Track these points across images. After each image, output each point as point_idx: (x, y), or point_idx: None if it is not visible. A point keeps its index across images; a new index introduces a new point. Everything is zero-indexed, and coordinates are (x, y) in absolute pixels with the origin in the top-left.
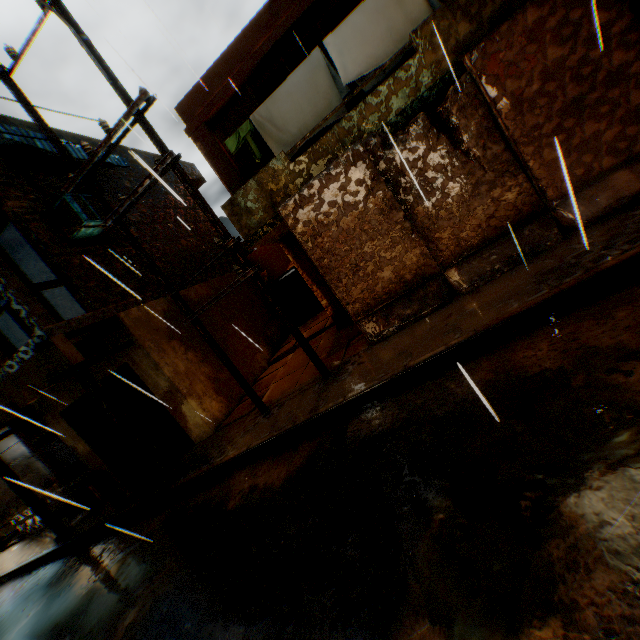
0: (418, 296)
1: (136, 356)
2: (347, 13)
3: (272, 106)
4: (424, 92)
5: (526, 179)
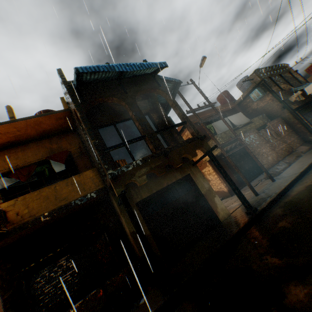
0: (280, 164)
1: (194, 171)
2: (224, 117)
3: (217, 123)
4: (257, 128)
5: (286, 144)
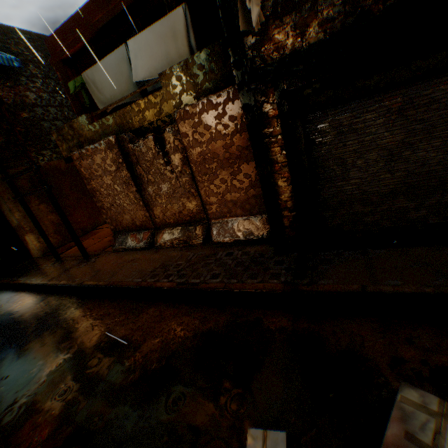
0: (140, 236)
1: (1, 200)
2: (159, 18)
3: (95, 73)
4: (164, 116)
5: (200, 200)
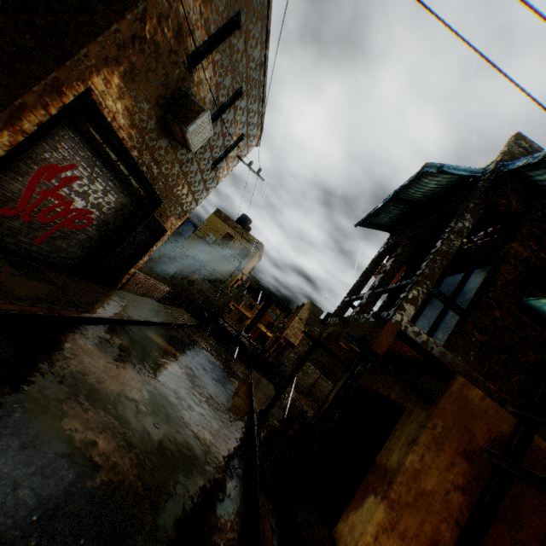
0: None
1: (416, 413)
2: None
3: None
4: None
5: None
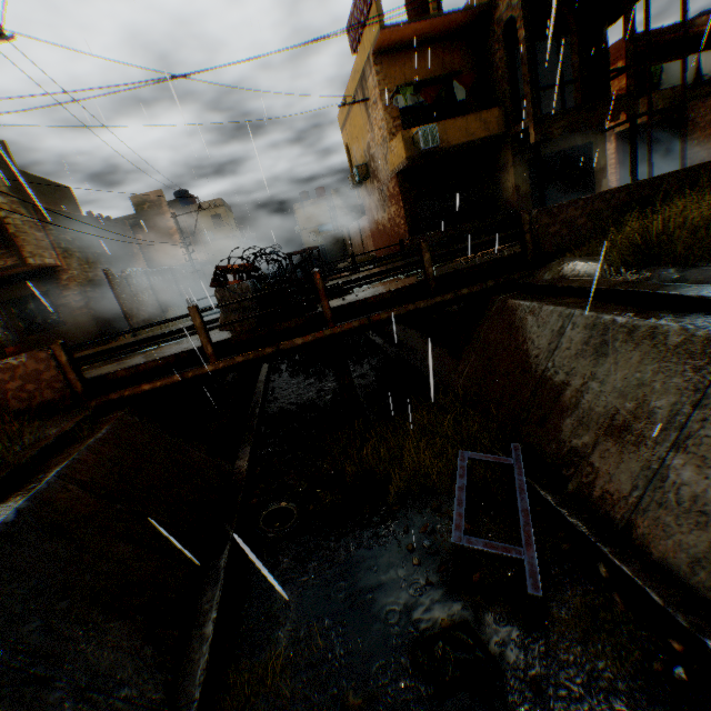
0: None
1: (598, 141)
2: (695, 50)
3: (671, 65)
4: None
5: None
